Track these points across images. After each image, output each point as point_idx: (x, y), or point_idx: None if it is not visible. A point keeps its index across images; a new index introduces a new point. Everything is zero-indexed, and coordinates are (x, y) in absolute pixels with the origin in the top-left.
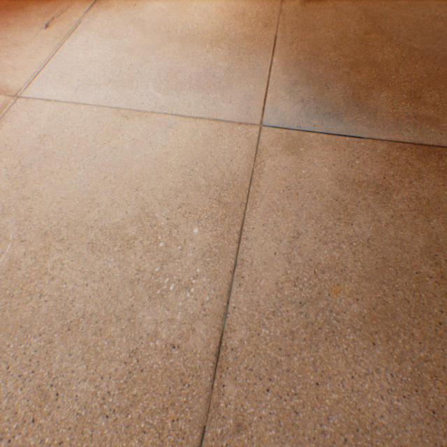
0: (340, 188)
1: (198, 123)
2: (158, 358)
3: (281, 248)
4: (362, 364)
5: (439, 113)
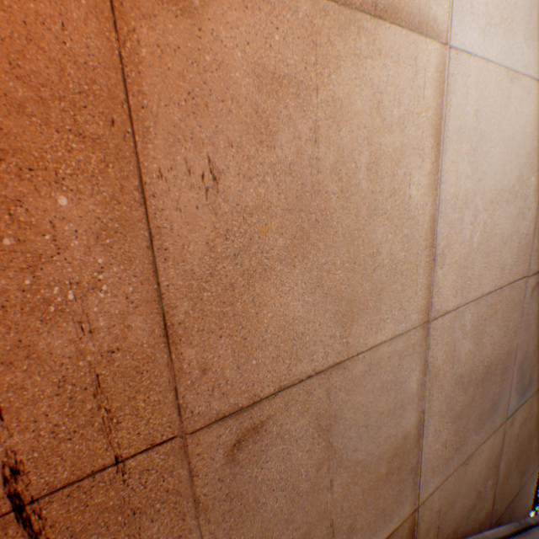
0: None
1: (537, 88)
2: (522, 241)
3: None
4: None
5: None
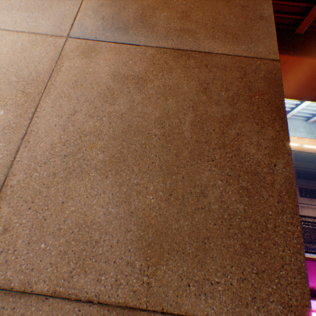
0: (113, 81)
1: (20, 36)
2: None
3: (61, 122)
4: (96, 189)
5: (199, 27)
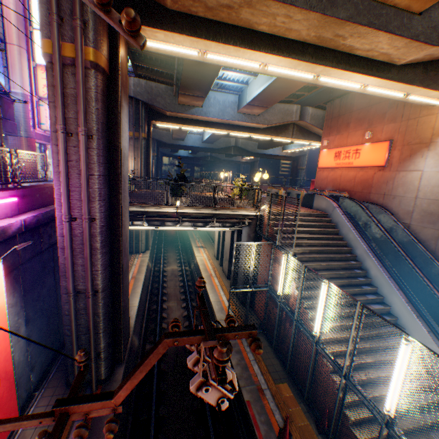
0: None
1: None
2: None
3: None
4: None
5: None
